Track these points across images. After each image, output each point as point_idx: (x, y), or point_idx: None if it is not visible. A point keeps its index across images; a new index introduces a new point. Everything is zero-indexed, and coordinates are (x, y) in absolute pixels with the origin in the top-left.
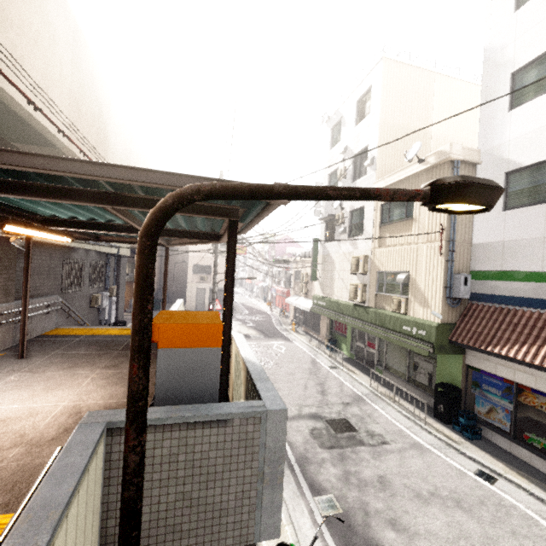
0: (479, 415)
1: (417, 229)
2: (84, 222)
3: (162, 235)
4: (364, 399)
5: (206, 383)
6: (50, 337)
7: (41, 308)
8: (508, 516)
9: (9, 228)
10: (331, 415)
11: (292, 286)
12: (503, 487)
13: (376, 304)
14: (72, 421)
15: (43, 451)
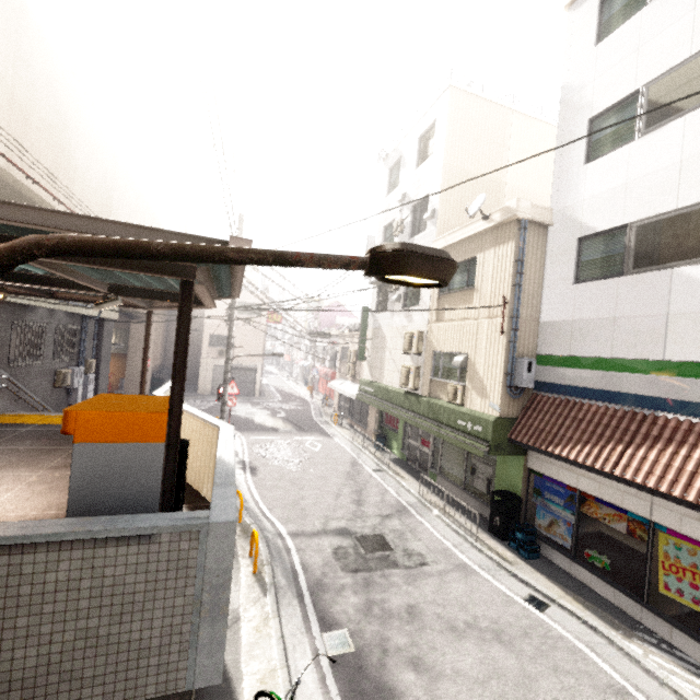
0: (539, 530)
1: (478, 302)
2: (14, 272)
3: (127, 294)
4: (409, 510)
5: (141, 488)
6: None
7: None
8: (554, 649)
9: None
10: (364, 530)
11: (337, 366)
12: (554, 615)
13: (431, 393)
14: None
15: None
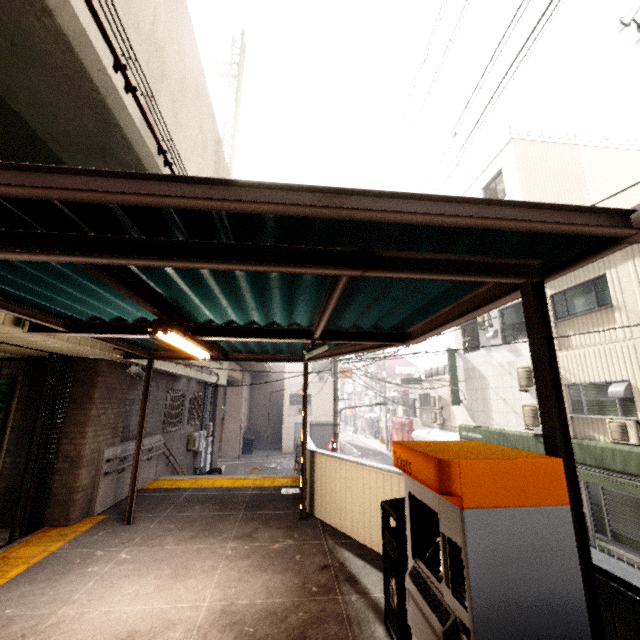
0: None
1: (626, 320)
2: (238, 328)
3: (331, 338)
4: None
5: (558, 584)
6: (152, 491)
7: (144, 452)
8: None
9: (170, 335)
10: None
11: (417, 414)
12: None
13: (576, 433)
14: None
15: None
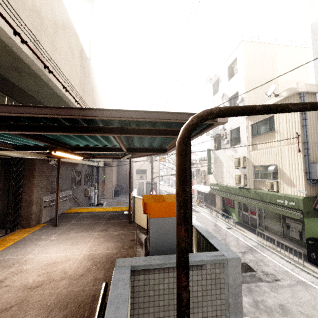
0: None
1: (279, 137)
2: (91, 147)
3: (133, 151)
4: (255, 249)
5: None
6: (67, 214)
7: (62, 197)
8: None
9: (57, 153)
10: None
11: (194, 178)
12: None
13: (255, 186)
14: (90, 263)
15: (78, 283)
